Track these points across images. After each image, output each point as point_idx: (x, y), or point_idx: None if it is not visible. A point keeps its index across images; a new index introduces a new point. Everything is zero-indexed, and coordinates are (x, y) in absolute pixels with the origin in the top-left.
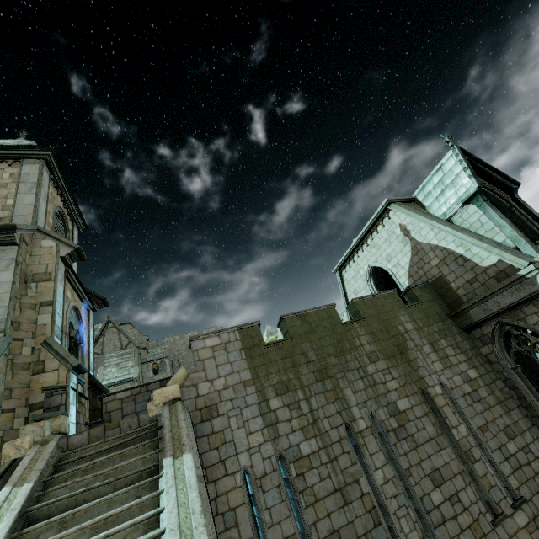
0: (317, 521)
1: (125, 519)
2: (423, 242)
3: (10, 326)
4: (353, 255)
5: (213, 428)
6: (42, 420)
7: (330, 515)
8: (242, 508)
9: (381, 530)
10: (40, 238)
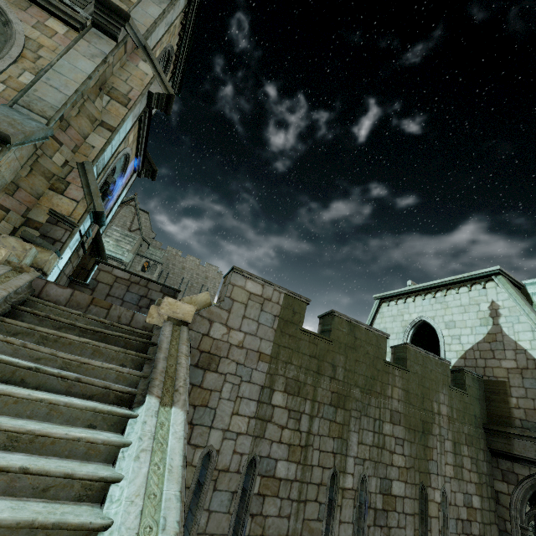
0: None
1: (61, 452)
2: (509, 335)
3: (58, 119)
4: (408, 296)
5: (203, 381)
6: (30, 243)
7: None
8: None
9: None
10: (140, 57)
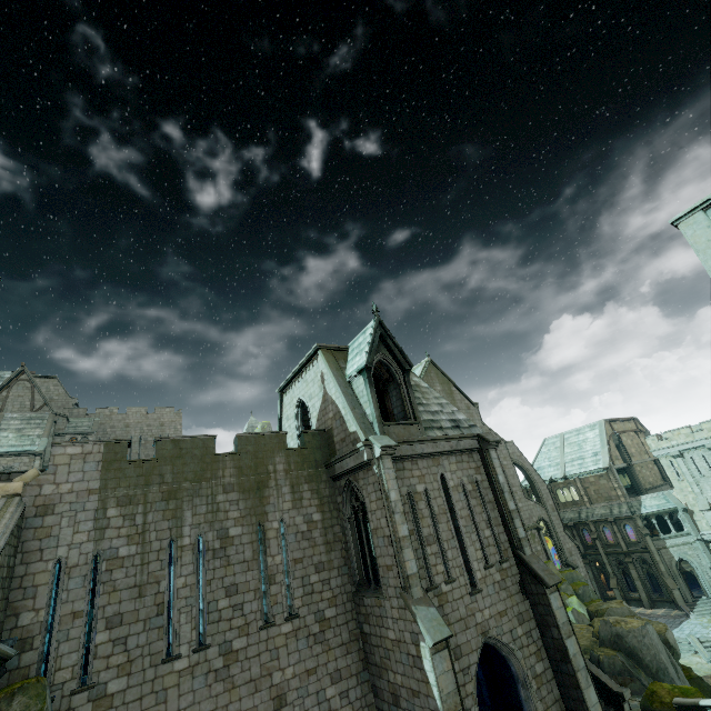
0: (107, 605)
1: None
2: (329, 394)
3: None
4: (293, 382)
5: (44, 523)
6: None
7: (122, 603)
8: (45, 586)
9: (161, 618)
10: None
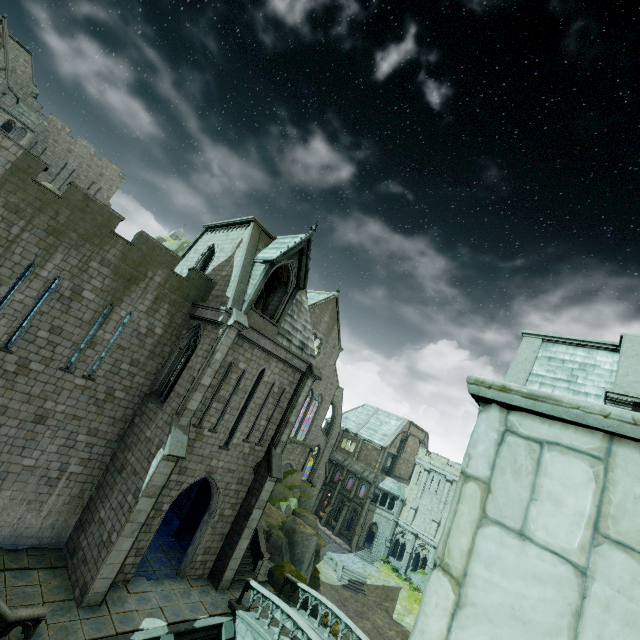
0: None
1: None
2: (234, 258)
3: None
4: (219, 229)
5: None
6: None
7: None
8: None
9: None
10: None
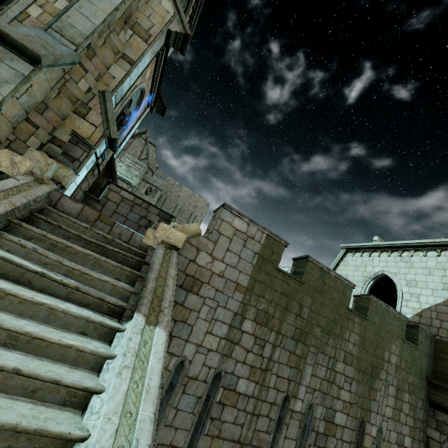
0: None
1: (54, 355)
2: None
3: (86, 47)
4: (375, 250)
5: (185, 300)
6: (53, 158)
7: None
8: None
9: None
10: None
